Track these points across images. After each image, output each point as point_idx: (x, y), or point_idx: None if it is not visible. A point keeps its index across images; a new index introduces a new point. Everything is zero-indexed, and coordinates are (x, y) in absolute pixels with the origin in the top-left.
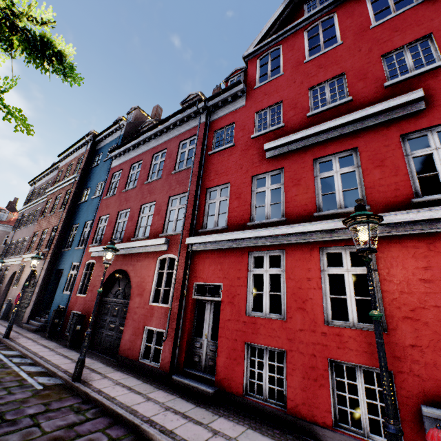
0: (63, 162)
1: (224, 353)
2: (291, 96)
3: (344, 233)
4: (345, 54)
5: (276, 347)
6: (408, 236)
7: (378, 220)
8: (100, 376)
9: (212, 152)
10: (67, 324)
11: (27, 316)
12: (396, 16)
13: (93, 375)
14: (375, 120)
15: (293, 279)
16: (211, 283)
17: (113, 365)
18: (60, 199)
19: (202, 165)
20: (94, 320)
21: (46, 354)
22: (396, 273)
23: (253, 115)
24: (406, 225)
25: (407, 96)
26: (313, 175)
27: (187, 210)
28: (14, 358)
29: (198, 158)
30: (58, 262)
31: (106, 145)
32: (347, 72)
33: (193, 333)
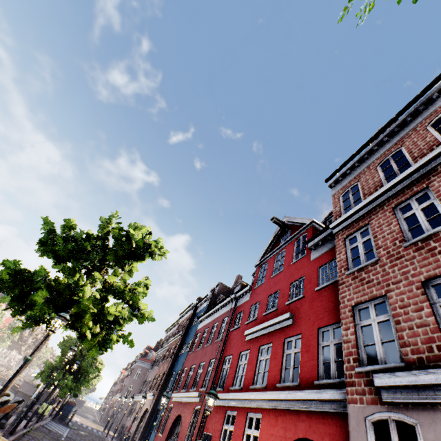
0: (181, 319)
1: None
2: (262, 299)
3: (254, 403)
4: (282, 277)
5: None
6: (272, 410)
7: (213, 395)
8: None
9: (231, 330)
10: None
11: None
12: (298, 260)
13: None
14: (278, 326)
15: (234, 435)
16: (209, 433)
17: None
18: (172, 349)
19: (226, 338)
20: None
21: None
22: (263, 436)
23: (250, 307)
24: (271, 402)
25: (285, 315)
26: (256, 357)
27: (213, 371)
28: None
29: (225, 332)
30: (159, 403)
31: (200, 310)
32: (280, 289)
33: None
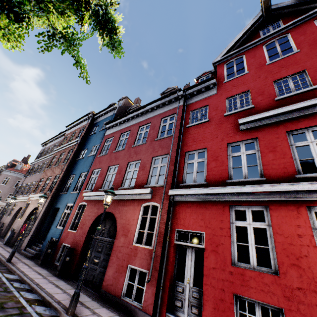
0: (68, 131)
1: (211, 303)
2: (257, 87)
3: None
4: (303, 57)
5: (271, 304)
6: None
7: None
8: (90, 311)
9: (190, 125)
10: (57, 255)
11: (25, 244)
12: None
13: (83, 309)
14: None
15: (281, 234)
16: (193, 231)
17: (97, 300)
18: (64, 156)
19: (182, 134)
20: (81, 254)
21: (40, 281)
22: None
23: (224, 100)
24: None
25: None
26: (288, 144)
27: (168, 167)
28: (15, 282)
29: (177, 129)
30: (56, 202)
31: (102, 120)
32: (308, 69)
33: (174, 276)
